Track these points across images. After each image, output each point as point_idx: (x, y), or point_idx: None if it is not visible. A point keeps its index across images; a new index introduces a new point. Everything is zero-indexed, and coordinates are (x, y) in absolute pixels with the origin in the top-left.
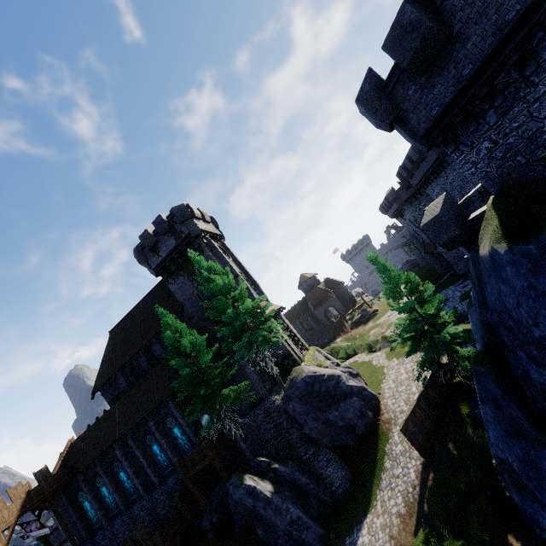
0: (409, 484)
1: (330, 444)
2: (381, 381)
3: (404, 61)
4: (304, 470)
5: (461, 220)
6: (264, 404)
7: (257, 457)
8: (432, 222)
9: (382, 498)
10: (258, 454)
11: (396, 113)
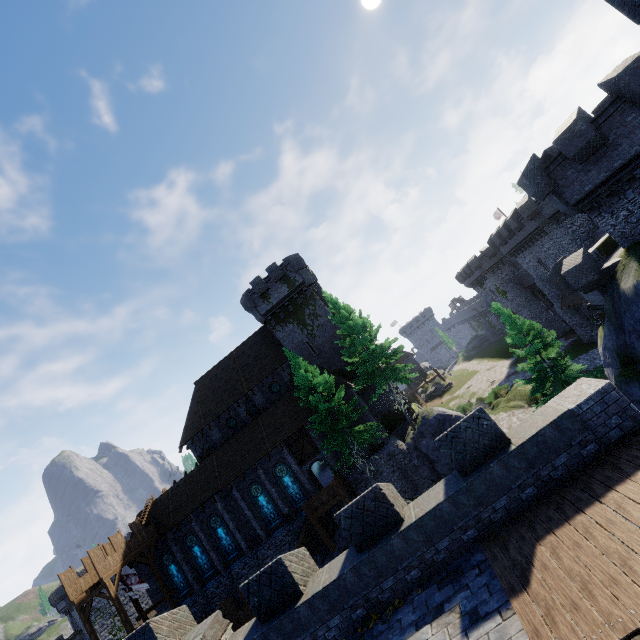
0: None
1: None
2: None
3: (571, 154)
4: None
5: (598, 268)
6: (387, 448)
7: None
8: (574, 269)
9: None
10: None
11: (554, 186)
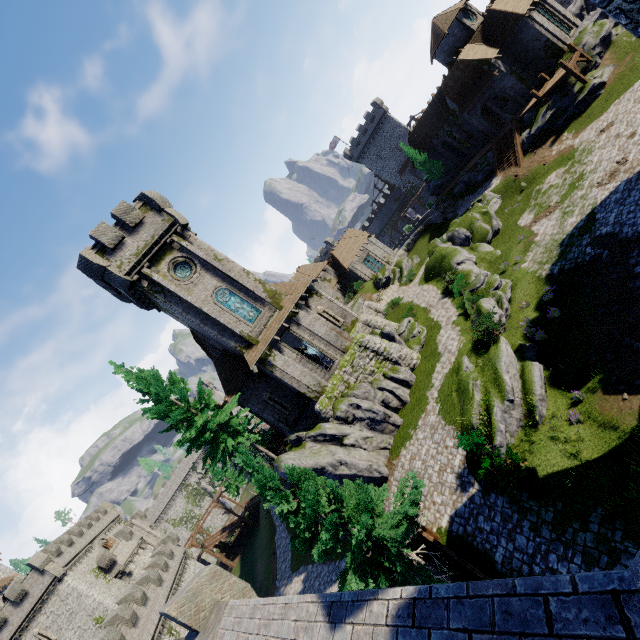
0: None
1: None
2: (405, 442)
3: None
4: None
5: None
6: None
7: None
8: None
9: None
10: None
11: None
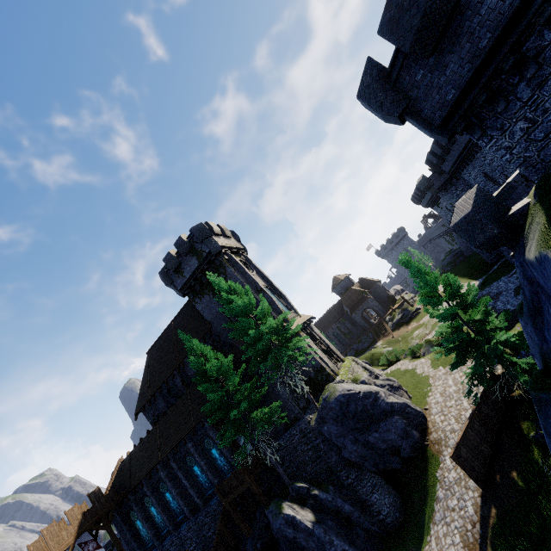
0: (467, 520)
1: (373, 467)
2: (427, 394)
3: (406, 44)
4: (347, 496)
5: (500, 216)
6: (299, 424)
7: (295, 483)
8: (464, 221)
9: (437, 534)
10: (298, 477)
11: (404, 103)
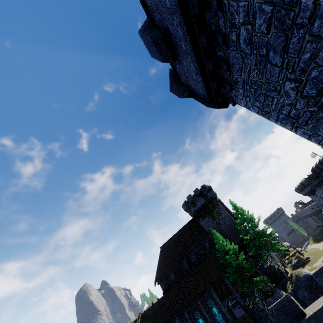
0: None
1: None
2: None
3: None
4: None
5: None
6: (275, 295)
7: None
8: None
9: None
10: None
11: None
